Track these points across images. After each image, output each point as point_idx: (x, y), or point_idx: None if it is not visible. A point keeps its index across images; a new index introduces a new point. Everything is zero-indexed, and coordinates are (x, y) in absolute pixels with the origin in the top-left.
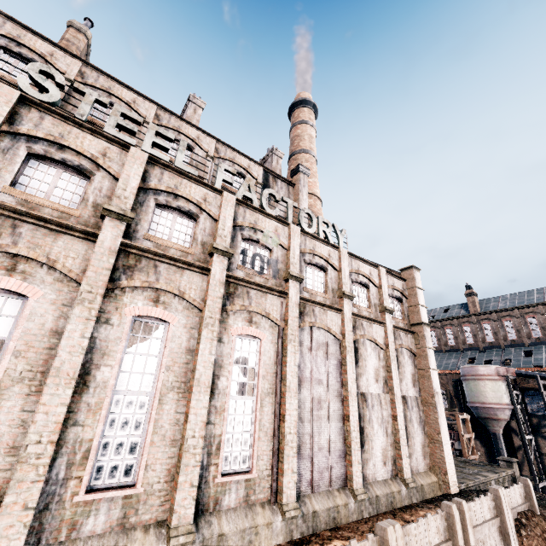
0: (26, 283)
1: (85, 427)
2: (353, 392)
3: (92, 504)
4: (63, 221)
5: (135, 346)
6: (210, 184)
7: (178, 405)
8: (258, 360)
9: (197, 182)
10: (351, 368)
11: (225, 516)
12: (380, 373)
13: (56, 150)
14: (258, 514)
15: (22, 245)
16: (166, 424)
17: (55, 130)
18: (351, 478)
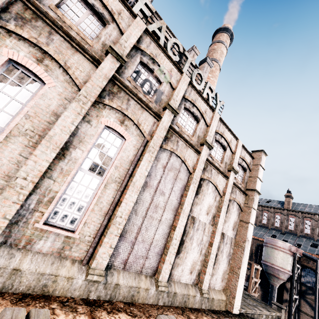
0: None
1: None
2: (186, 211)
3: None
4: None
5: (2, 85)
6: (128, 4)
7: (25, 150)
8: (117, 153)
9: None
10: (190, 195)
11: (31, 256)
12: (212, 210)
13: None
14: (64, 267)
15: None
16: (5, 159)
17: None
18: (160, 272)
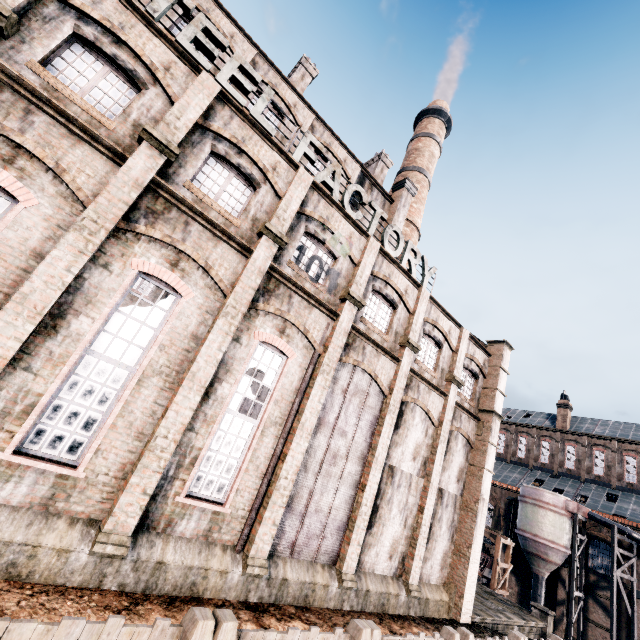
0: (20, 183)
1: (38, 378)
2: (380, 460)
3: (17, 469)
4: (89, 126)
5: (131, 308)
6: (286, 152)
7: (160, 395)
8: (276, 380)
9: (272, 144)
10: (387, 432)
11: (174, 543)
12: (422, 451)
13: (110, 42)
14: (214, 556)
15: (30, 136)
16: (139, 411)
17: (117, 17)
18: (344, 558)
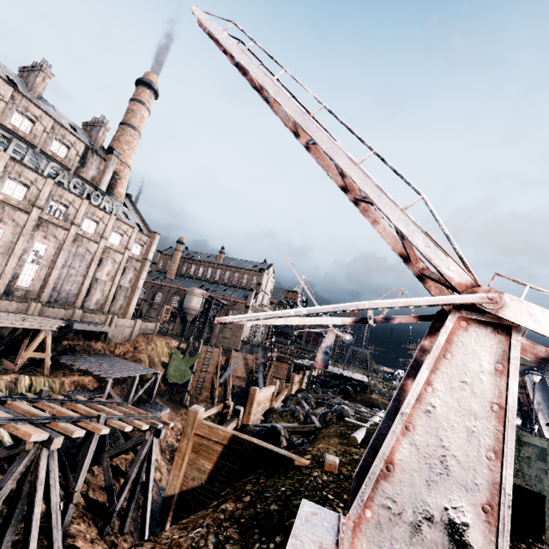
0: None
1: None
2: (90, 276)
3: None
4: None
5: None
6: (41, 173)
7: (4, 260)
8: (45, 253)
9: (34, 170)
10: (93, 267)
11: (15, 297)
12: (111, 273)
13: None
14: (29, 300)
15: None
16: None
17: None
18: (76, 303)
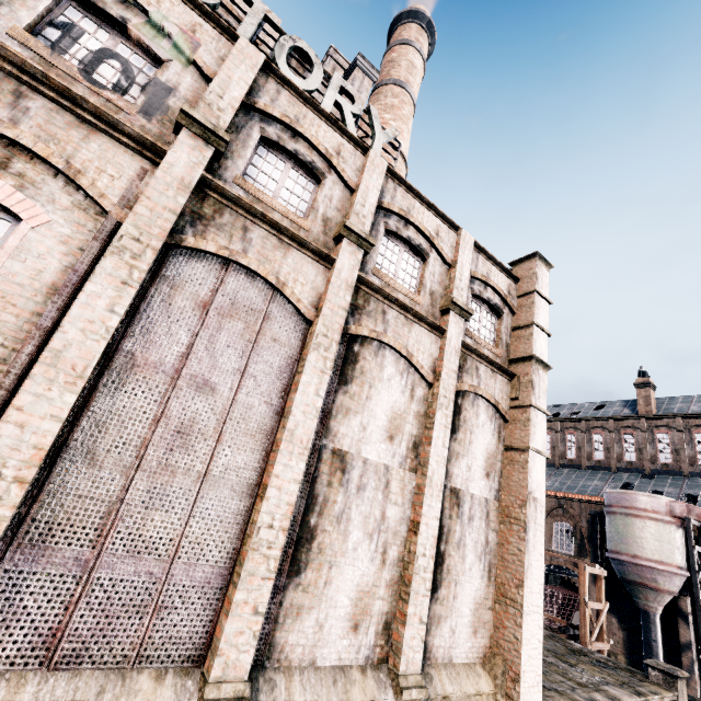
0: None
1: None
2: (302, 435)
3: None
4: None
5: None
6: None
7: None
8: None
9: None
10: (312, 383)
11: None
12: (406, 425)
13: None
14: None
15: None
16: None
17: None
18: (216, 648)
